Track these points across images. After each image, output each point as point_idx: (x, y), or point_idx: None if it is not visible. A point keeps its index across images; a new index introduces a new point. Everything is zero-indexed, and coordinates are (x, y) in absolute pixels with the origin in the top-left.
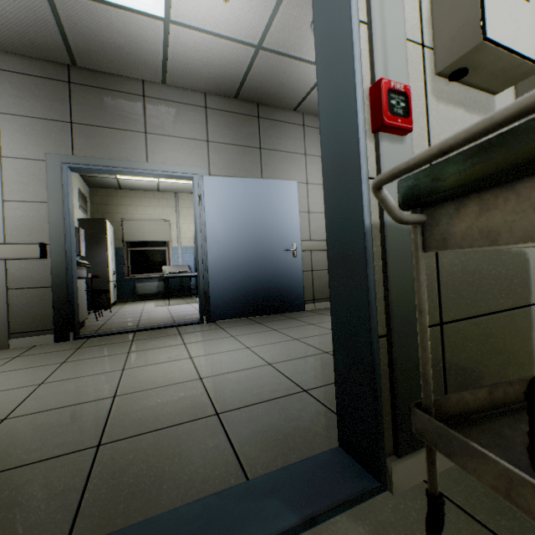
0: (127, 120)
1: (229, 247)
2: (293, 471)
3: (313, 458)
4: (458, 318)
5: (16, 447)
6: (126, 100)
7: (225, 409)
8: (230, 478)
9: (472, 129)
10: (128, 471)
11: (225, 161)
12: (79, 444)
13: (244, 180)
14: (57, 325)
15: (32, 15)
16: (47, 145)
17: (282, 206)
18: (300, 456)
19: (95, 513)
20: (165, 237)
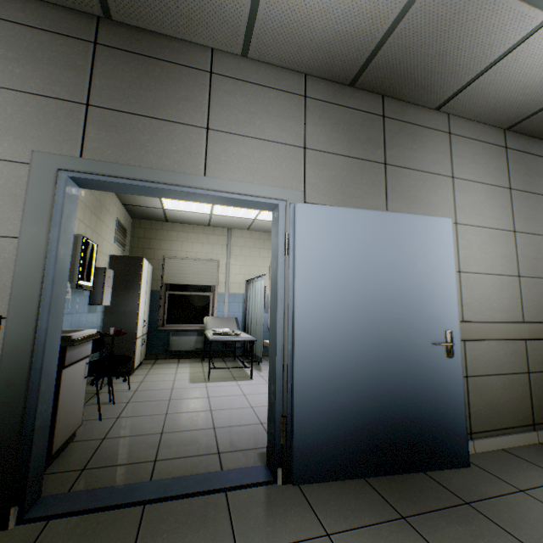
0: (180, 107)
1: (334, 334)
2: None
3: None
4: None
5: None
6: (182, 77)
7: None
8: None
9: None
10: None
11: (330, 181)
12: None
13: (364, 212)
14: None
15: None
16: (38, 137)
17: (426, 261)
18: None
19: None
20: (211, 281)
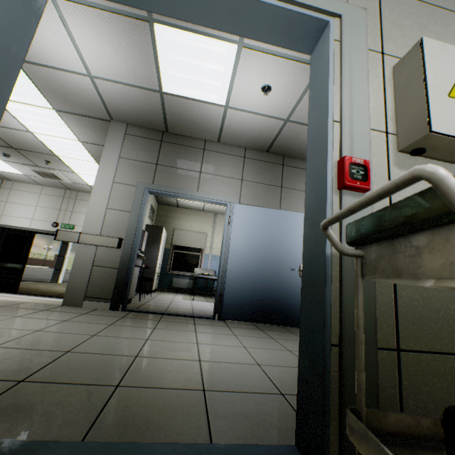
0: (190, 164)
1: (245, 260)
2: (248, 450)
3: (268, 446)
4: (418, 350)
5: (70, 371)
6: (192, 152)
7: (211, 388)
8: (198, 439)
9: (361, 200)
10: (131, 408)
11: (252, 194)
12: (106, 381)
13: (265, 209)
14: (114, 297)
15: (151, 107)
16: (139, 176)
17: (293, 233)
18: (259, 443)
19: (103, 428)
20: (201, 245)
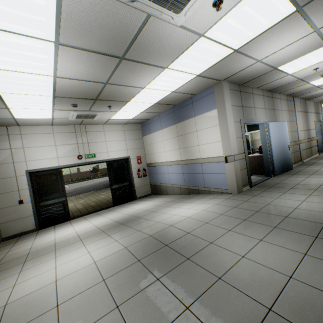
0: (251, 103)
1: (276, 148)
2: None
3: None
4: None
5: None
6: (250, 96)
7: None
8: None
9: None
10: None
11: (268, 116)
12: None
13: (276, 122)
14: (249, 182)
15: (257, 74)
16: (239, 116)
17: (284, 131)
18: None
19: None
20: None
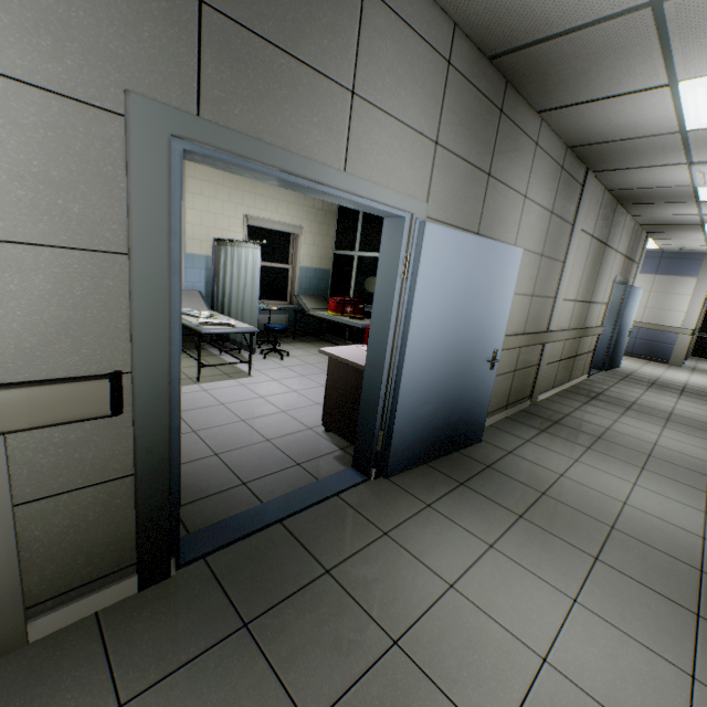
0: (324, 43)
1: (430, 358)
2: None
3: None
4: None
5: None
6: None
7: None
8: None
9: None
10: None
11: (447, 192)
12: None
13: (472, 238)
14: (143, 556)
15: None
16: (125, 57)
17: (499, 290)
18: None
19: None
20: None
